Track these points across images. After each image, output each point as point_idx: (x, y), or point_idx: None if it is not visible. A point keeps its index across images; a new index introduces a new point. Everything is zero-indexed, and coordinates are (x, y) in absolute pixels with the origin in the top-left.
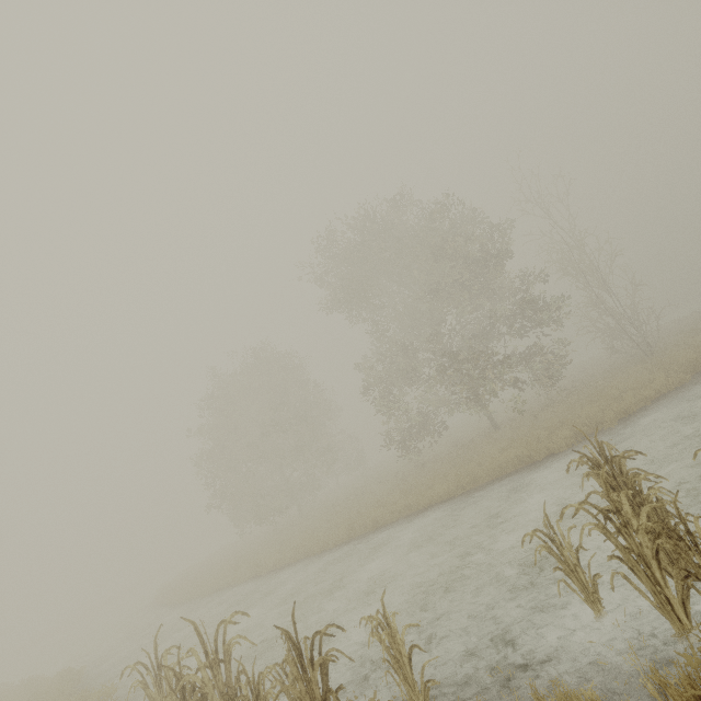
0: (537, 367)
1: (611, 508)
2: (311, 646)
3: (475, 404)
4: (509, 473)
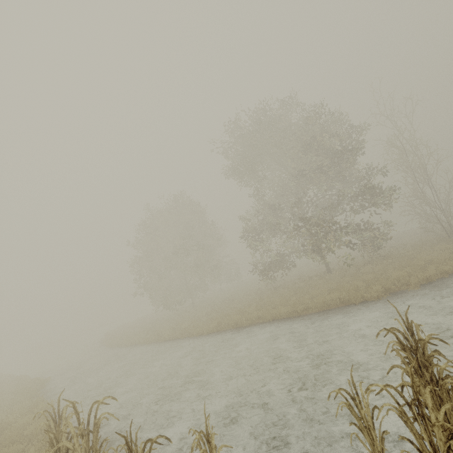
0: (366, 235)
1: (410, 385)
2: (143, 452)
3: (318, 254)
4: (332, 309)
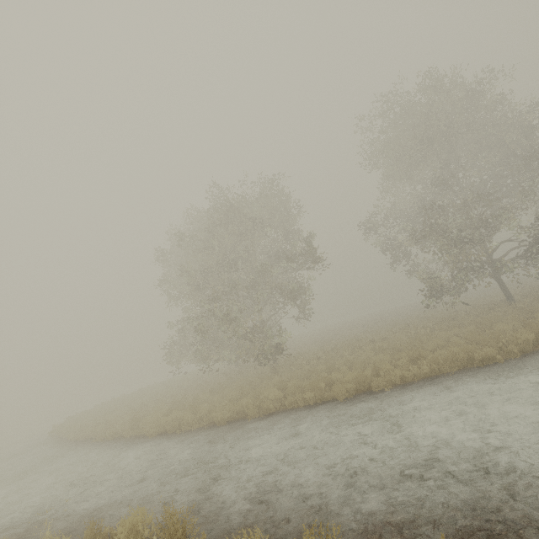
0: None
1: None
2: None
3: (496, 276)
4: None
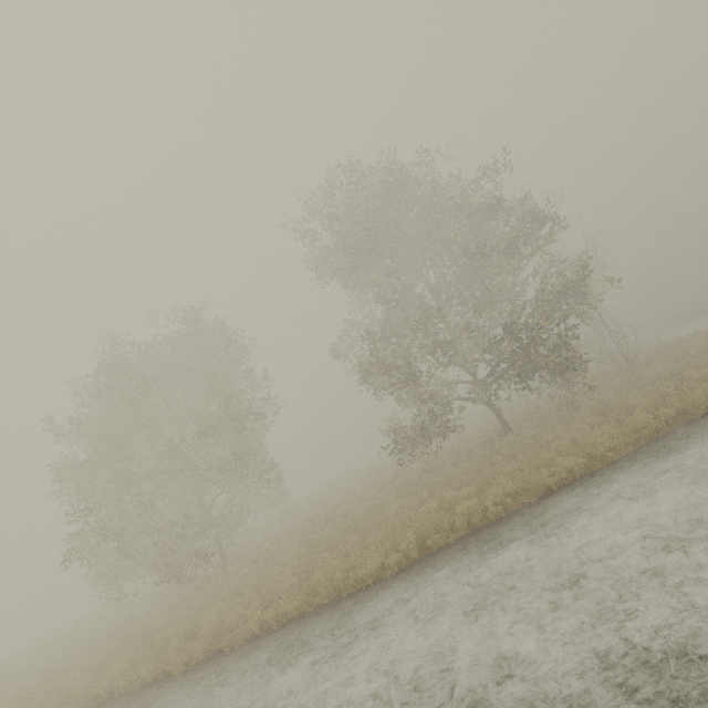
0: None
1: None
2: None
3: (486, 401)
4: (666, 435)
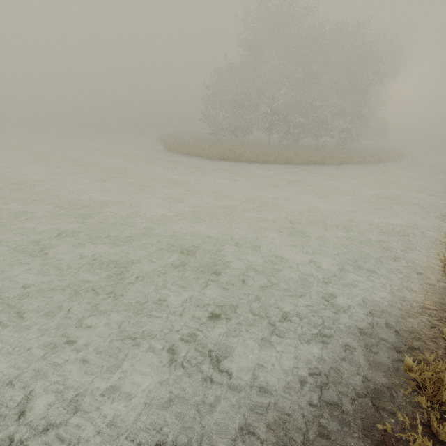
0: None
1: None
2: None
3: None
4: None
